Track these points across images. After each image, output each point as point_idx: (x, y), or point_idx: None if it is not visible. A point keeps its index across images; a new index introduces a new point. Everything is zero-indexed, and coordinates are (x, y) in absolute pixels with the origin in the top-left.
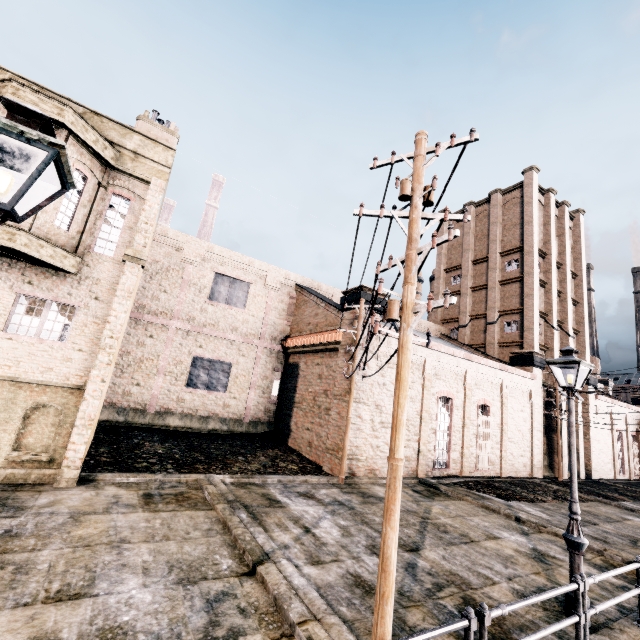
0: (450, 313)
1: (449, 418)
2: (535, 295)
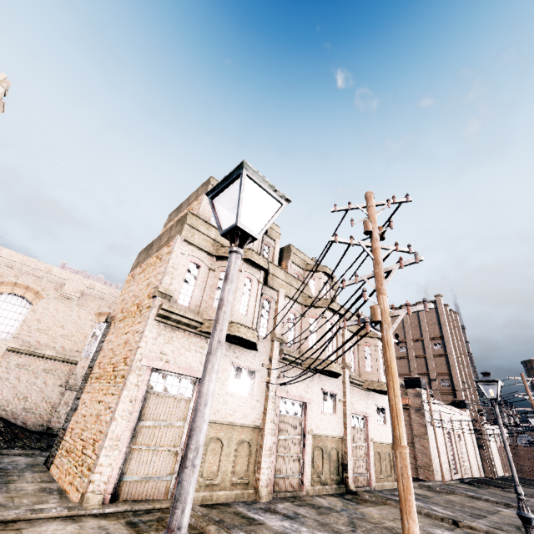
0: (402, 370)
1: (451, 444)
2: (456, 366)
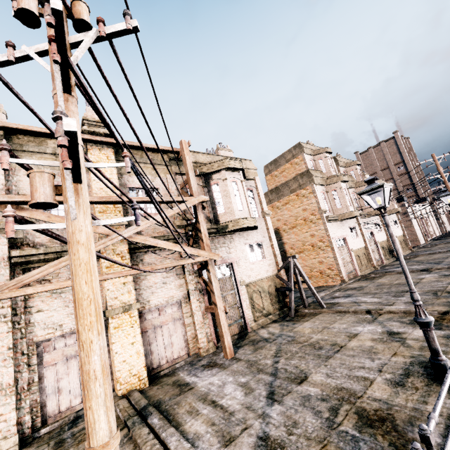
0: None
1: (423, 224)
2: (416, 177)
